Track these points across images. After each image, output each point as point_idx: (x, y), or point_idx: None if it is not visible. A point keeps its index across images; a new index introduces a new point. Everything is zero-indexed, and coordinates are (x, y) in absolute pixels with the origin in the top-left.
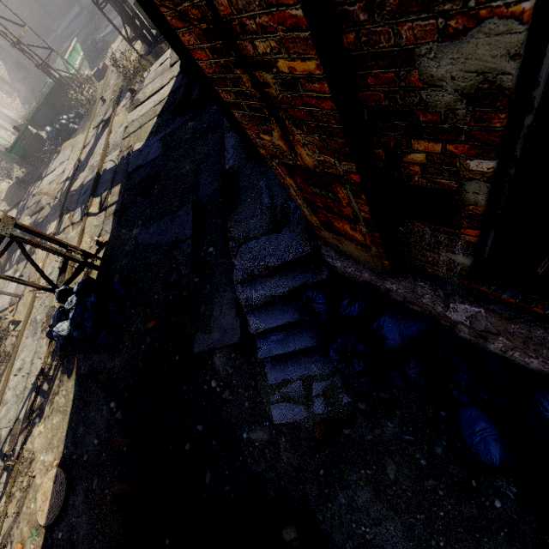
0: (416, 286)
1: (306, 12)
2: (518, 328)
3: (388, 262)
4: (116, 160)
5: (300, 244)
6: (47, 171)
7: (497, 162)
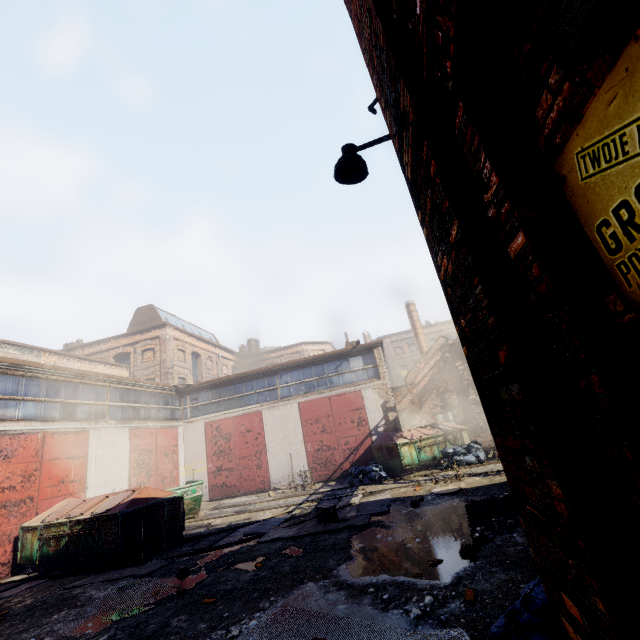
0: None
1: None
2: None
3: None
4: None
5: None
6: None
7: None
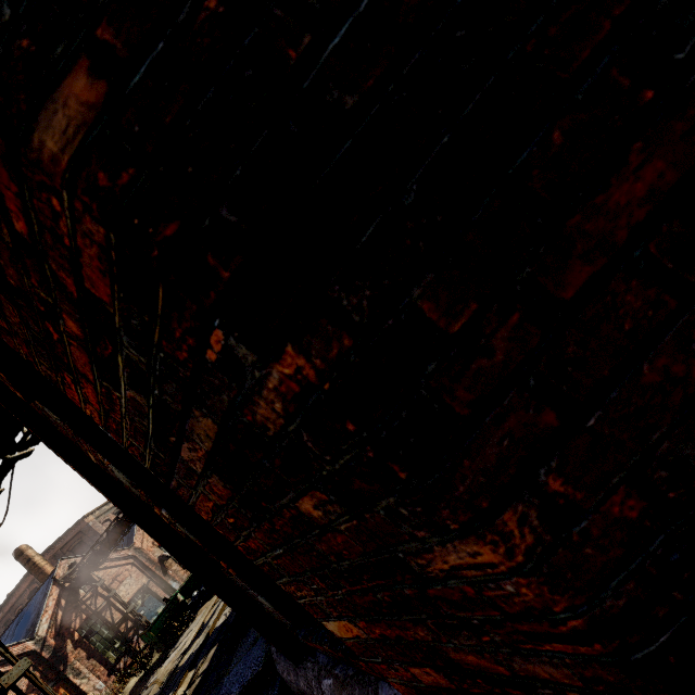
0: (306, 669)
1: (88, 478)
2: (346, 694)
3: (262, 636)
4: (228, 612)
5: (260, 652)
6: (174, 647)
7: (165, 510)
